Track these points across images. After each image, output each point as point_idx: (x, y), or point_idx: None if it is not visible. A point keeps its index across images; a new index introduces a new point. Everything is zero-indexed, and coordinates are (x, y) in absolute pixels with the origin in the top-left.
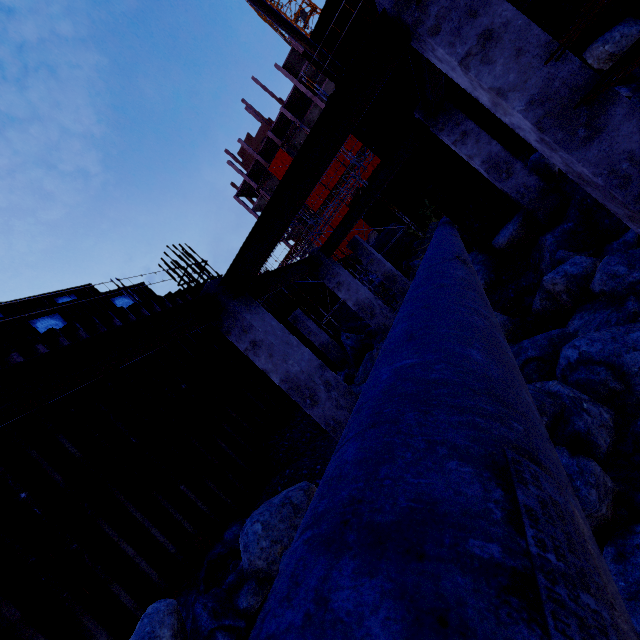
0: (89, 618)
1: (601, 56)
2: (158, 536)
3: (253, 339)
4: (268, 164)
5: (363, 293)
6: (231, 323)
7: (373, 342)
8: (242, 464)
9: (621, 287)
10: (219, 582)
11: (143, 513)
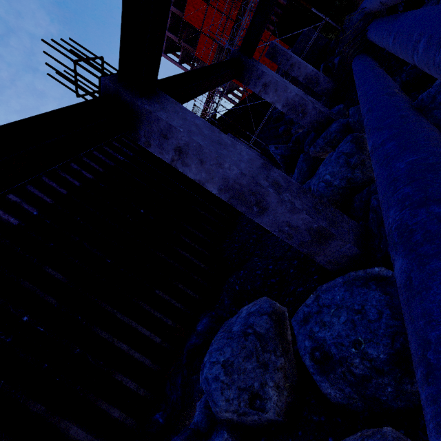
0: (101, 402)
1: None
2: (144, 332)
3: (176, 145)
4: (182, 13)
5: (292, 90)
6: (146, 130)
7: (301, 147)
8: (203, 266)
9: None
10: (198, 371)
11: (129, 316)
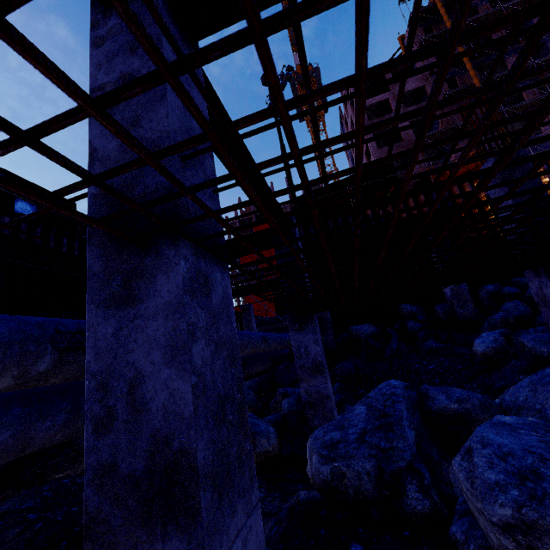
0: None
1: (401, 313)
2: None
3: None
4: None
5: None
6: None
7: None
8: None
9: (287, 409)
10: None
11: None
